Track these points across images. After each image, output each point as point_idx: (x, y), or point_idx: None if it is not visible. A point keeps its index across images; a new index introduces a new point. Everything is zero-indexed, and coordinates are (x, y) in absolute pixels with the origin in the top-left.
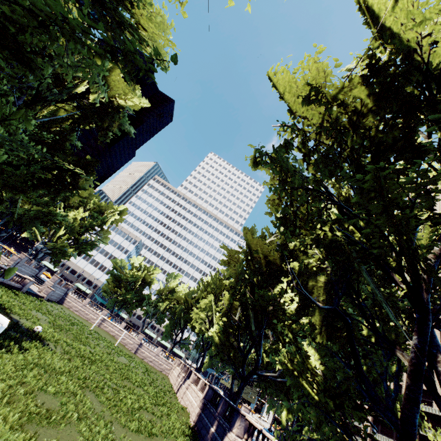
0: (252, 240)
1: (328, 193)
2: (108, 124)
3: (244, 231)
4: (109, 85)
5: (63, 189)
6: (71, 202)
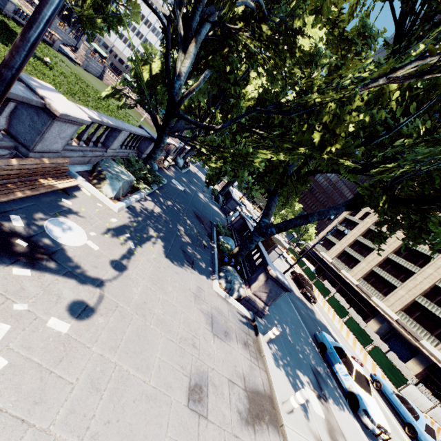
0: None
1: None
2: None
3: None
4: None
5: None
6: None
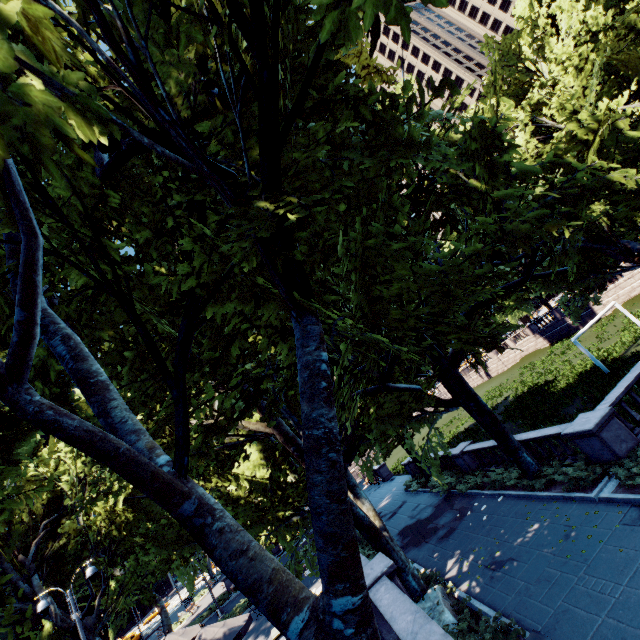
0: None
1: None
2: None
3: None
4: None
5: None
6: None
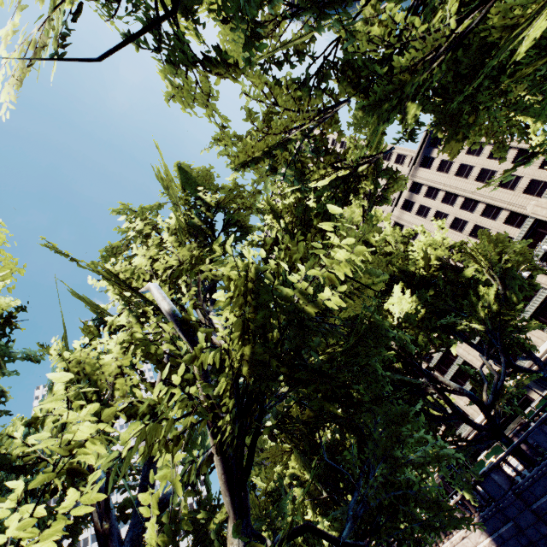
0: None
1: None
2: None
3: (274, 422)
4: None
5: None
6: None
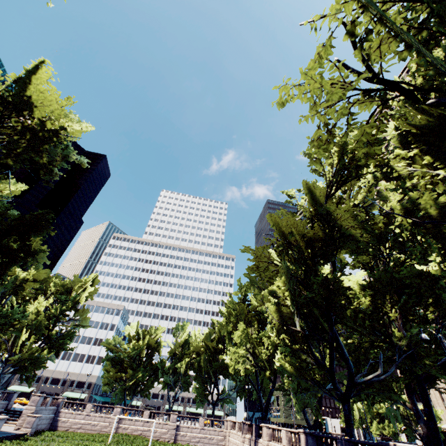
0: (283, 223)
1: (399, 88)
2: (48, 158)
3: (270, 217)
4: (35, 98)
5: (10, 260)
6: (25, 295)
